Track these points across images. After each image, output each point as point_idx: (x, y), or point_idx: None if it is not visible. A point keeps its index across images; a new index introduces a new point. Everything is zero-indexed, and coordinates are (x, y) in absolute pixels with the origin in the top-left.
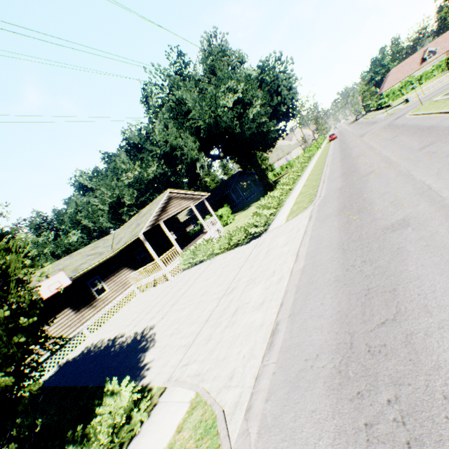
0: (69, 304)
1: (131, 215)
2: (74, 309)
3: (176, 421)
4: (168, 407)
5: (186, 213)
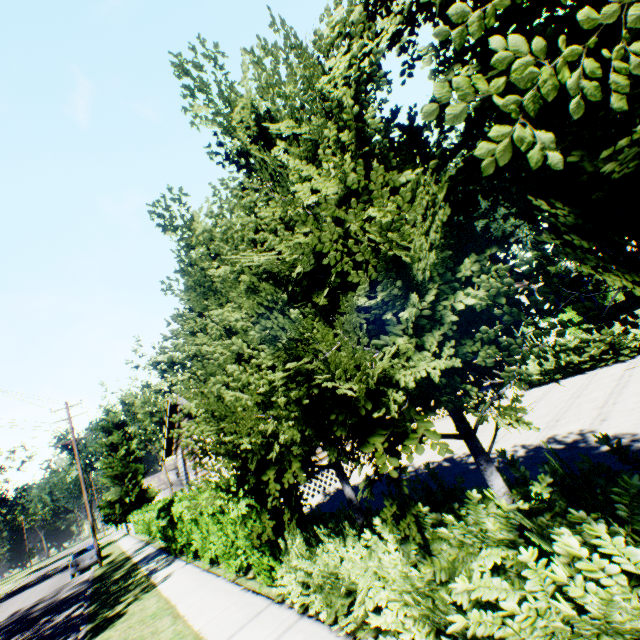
0: None
1: None
2: None
3: None
4: None
5: None
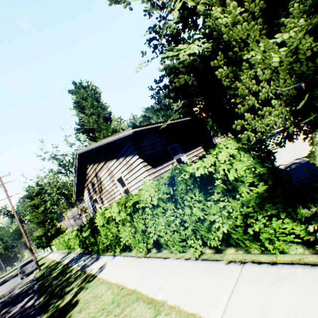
0: (200, 143)
1: None
2: (204, 150)
3: None
4: None
5: None
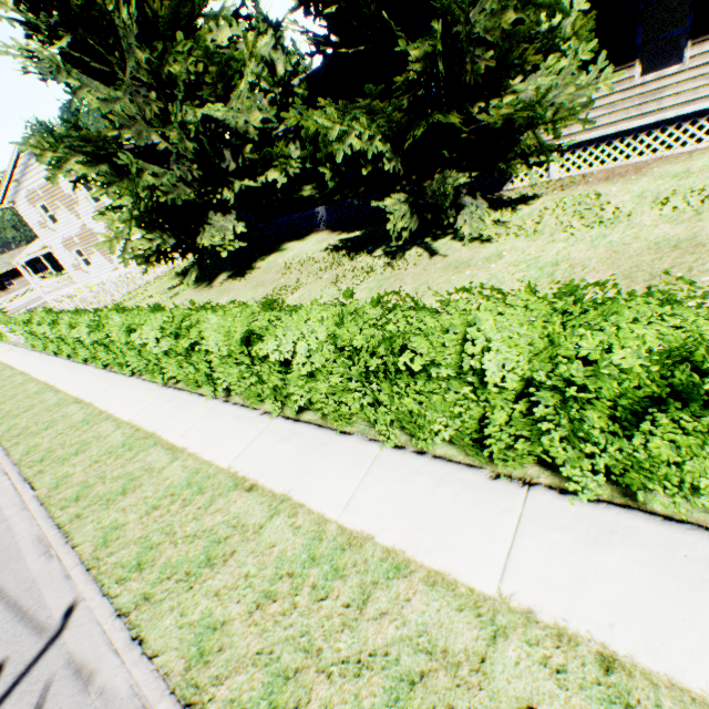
0: None
1: None
2: None
3: None
4: None
5: None
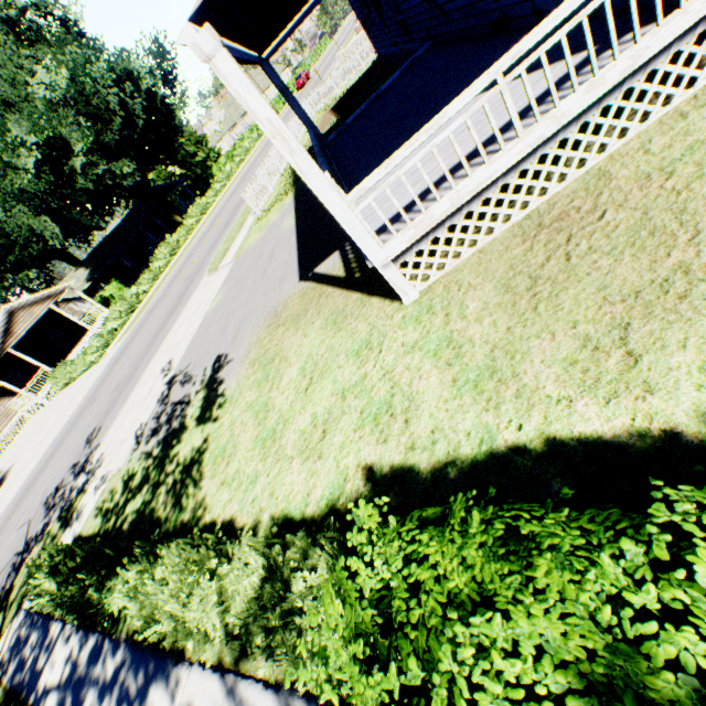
0: None
1: (8, 286)
2: None
3: None
4: None
5: (88, 276)
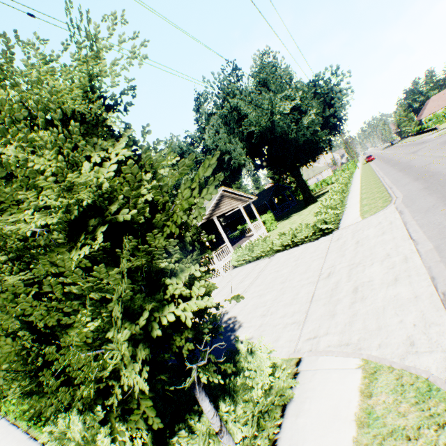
0: None
1: None
2: None
3: (352, 387)
4: (322, 375)
5: (221, 220)
